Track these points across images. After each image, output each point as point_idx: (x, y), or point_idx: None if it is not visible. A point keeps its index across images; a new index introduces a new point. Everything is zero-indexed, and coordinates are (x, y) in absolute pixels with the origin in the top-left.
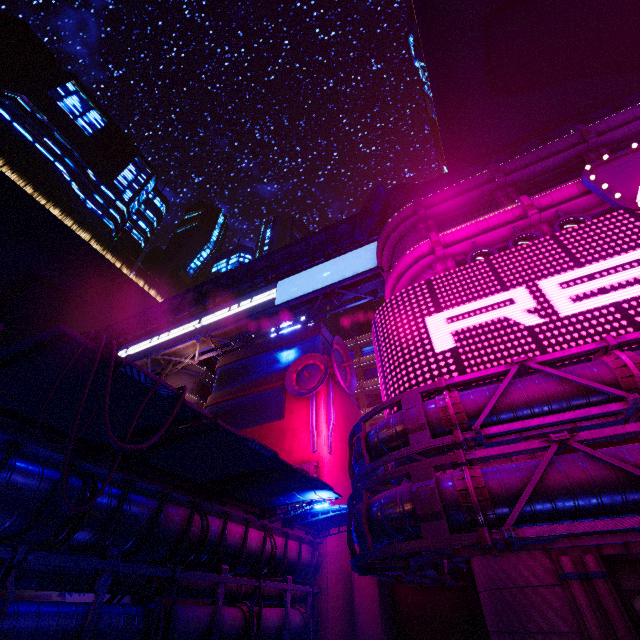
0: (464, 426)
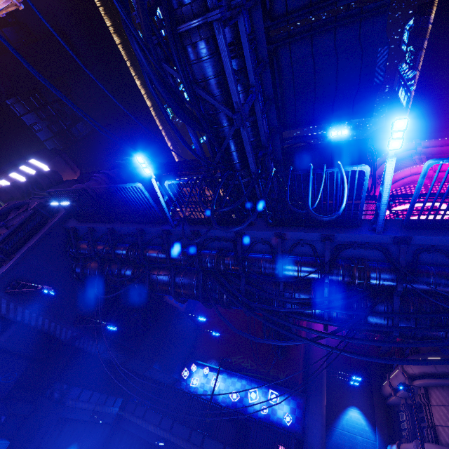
0: None
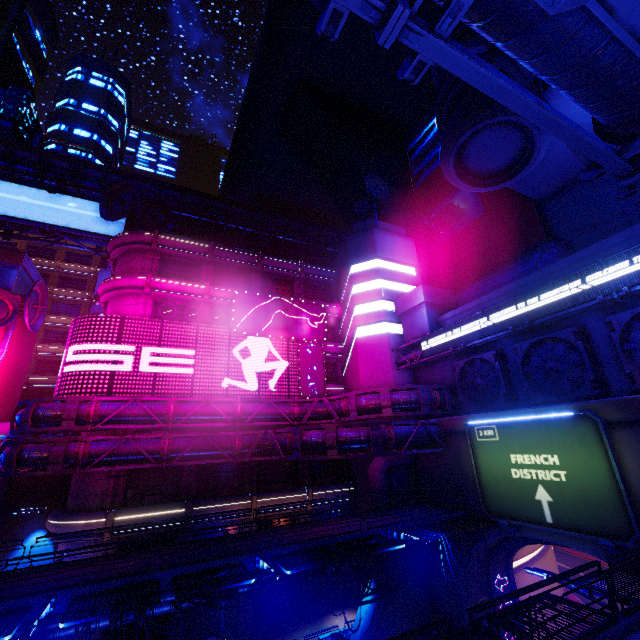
0: (95, 421)
